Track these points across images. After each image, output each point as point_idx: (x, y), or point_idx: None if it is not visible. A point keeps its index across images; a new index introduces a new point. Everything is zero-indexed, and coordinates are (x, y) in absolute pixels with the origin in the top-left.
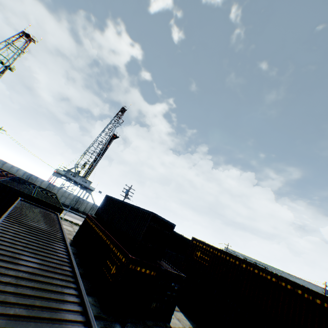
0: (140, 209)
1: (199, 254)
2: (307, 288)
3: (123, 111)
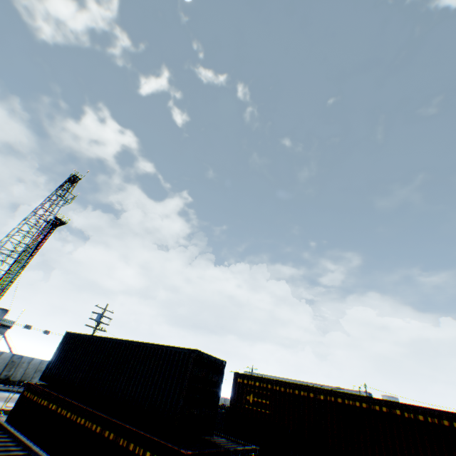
0: (163, 347)
1: (252, 399)
2: (405, 404)
3: (74, 181)
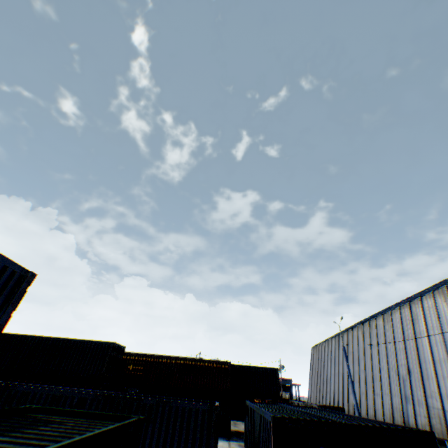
0: (89, 341)
1: (132, 367)
2: (211, 360)
3: None
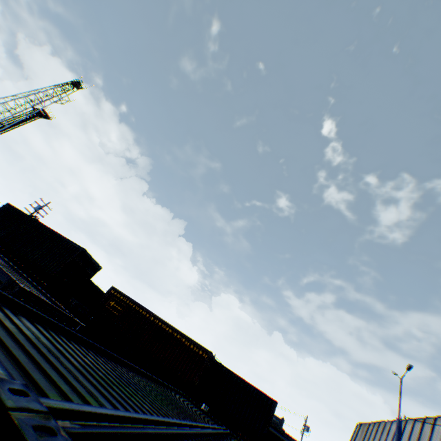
0: (67, 240)
1: (113, 304)
2: (190, 338)
3: (76, 86)
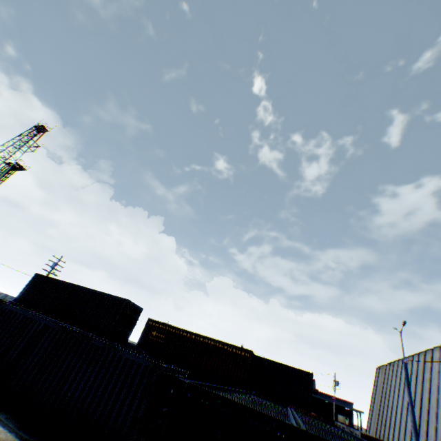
0: (109, 295)
1: (155, 334)
2: (230, 344)
3: (41, 130)
